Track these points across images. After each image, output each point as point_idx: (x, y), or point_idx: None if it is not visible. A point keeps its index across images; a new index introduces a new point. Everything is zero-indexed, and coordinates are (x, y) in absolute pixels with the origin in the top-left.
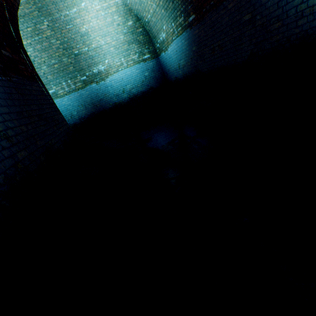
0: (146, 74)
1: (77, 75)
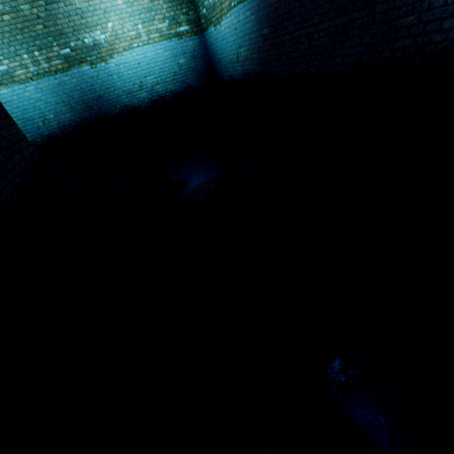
0: (181, 62)
1: (52, 44)
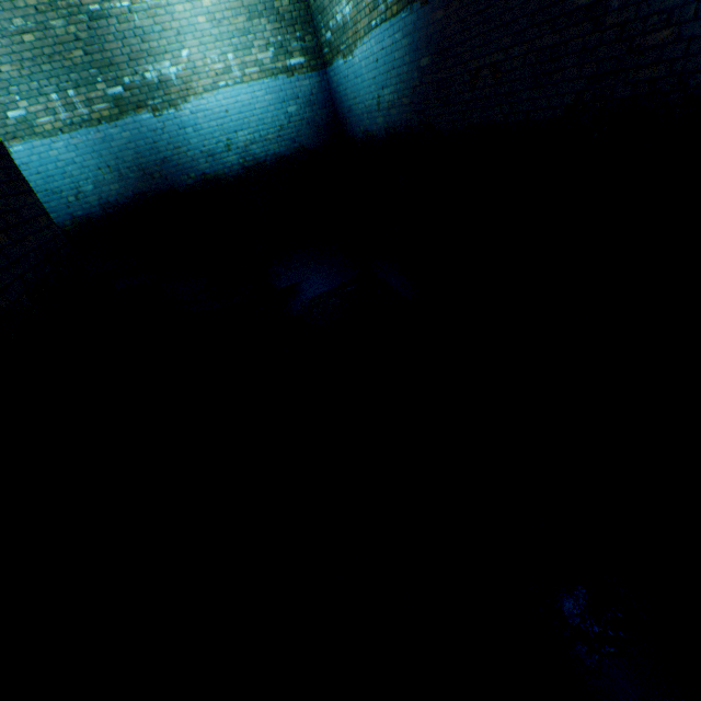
0: (291, 110)
1: (95, 79)
